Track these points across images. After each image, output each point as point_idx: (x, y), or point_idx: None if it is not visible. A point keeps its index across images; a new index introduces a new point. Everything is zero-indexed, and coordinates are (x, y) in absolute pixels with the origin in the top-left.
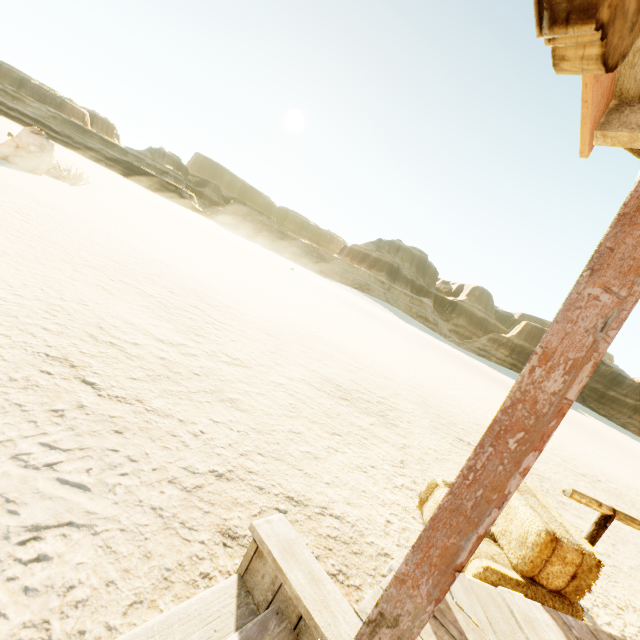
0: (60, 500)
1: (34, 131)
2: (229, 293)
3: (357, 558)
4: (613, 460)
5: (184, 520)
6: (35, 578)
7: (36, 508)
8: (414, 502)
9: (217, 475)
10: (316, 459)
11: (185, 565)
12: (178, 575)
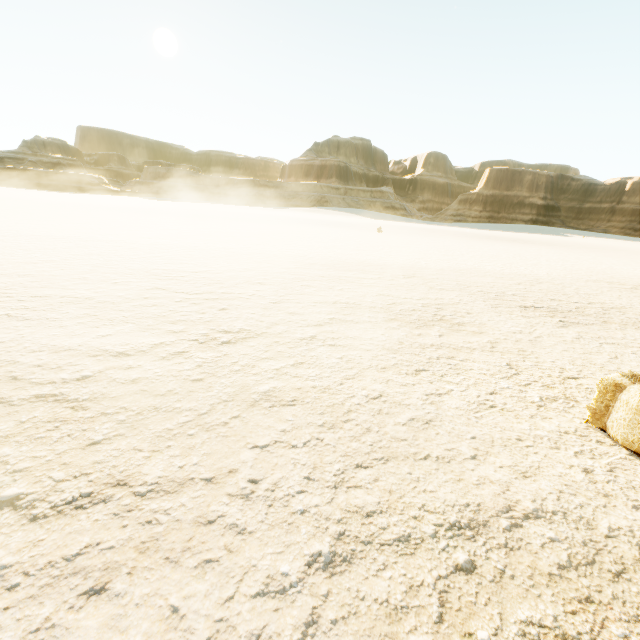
0: None
1: None
2: (189, 258)
3: (630, 585)
4: (631, 264)
5: None
6: None
7: None
8: (575, 416)
9: (325, 564)
10: (429, 425)
11: None
12: None
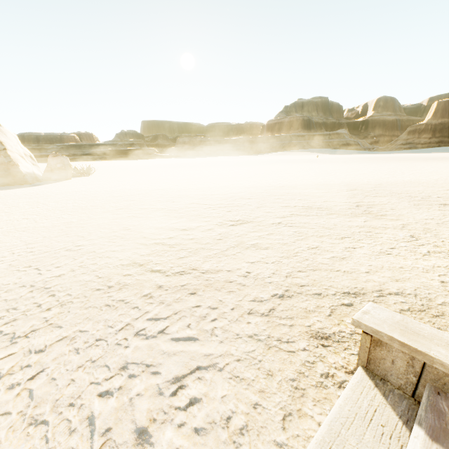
0: (181, 353)
1: (54, 155)
2: (207, 188)
3: (442, 319)
4: None
5: (278, 337)
6: (197, 419)
7: (169, 365)
8: None
9: (279, 297)
10: (343, 259)
11: (303, 372)
12: (304, 382)
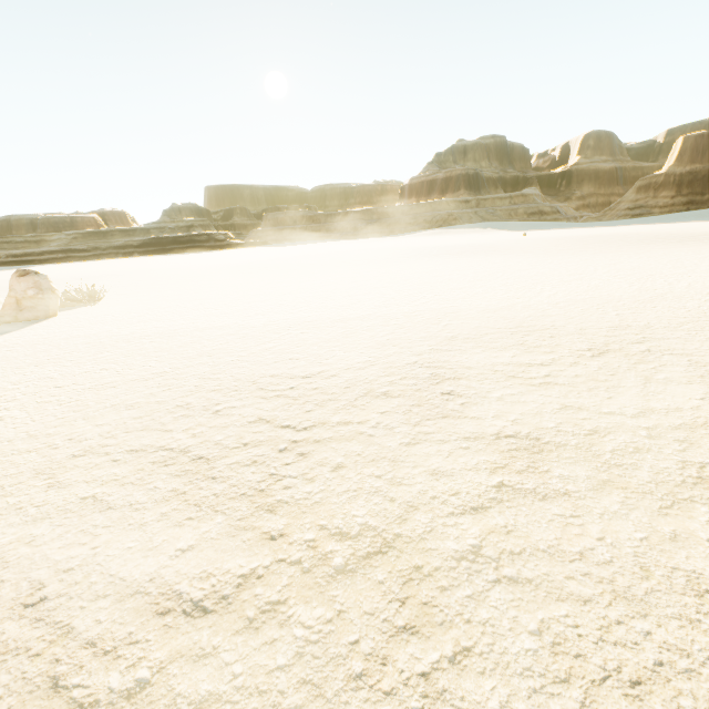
0: None
1: (21, 274)
2: (301, 346)
3: None
4: None
5: None
6: None
7: None
8: None
9: None
10: None
11: None
12: None
